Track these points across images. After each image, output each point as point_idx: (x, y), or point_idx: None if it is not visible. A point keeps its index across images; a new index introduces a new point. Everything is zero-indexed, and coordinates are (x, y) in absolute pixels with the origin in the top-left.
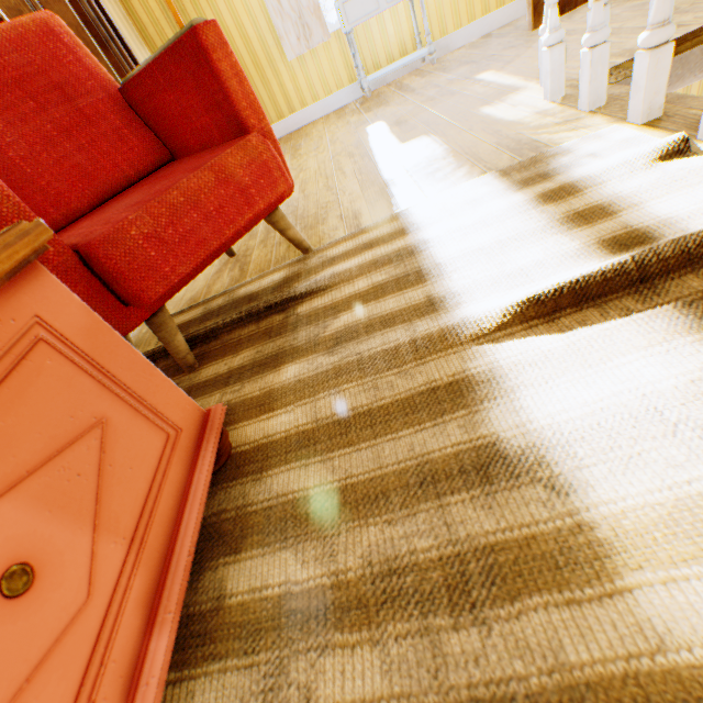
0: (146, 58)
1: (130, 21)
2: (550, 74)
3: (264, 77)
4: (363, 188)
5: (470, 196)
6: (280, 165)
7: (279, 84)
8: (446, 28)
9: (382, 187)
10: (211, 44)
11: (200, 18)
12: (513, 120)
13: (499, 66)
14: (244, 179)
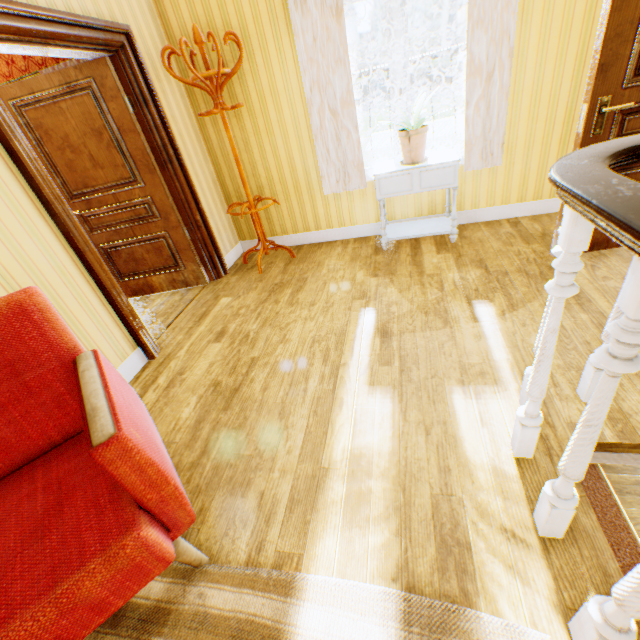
0: (203, 165)
1: (200, 134)
2: (519, 440)
3: (300, 198)
4: (303, 449)
5: (361, 632)
6: (160, 553)
7: (312, 206)
8: (478, 202)
9: (316, 470)
10: (109, 458)
11: (106, 432)
12: (470, 457)
13: (502, 304)
14: (101, 592)
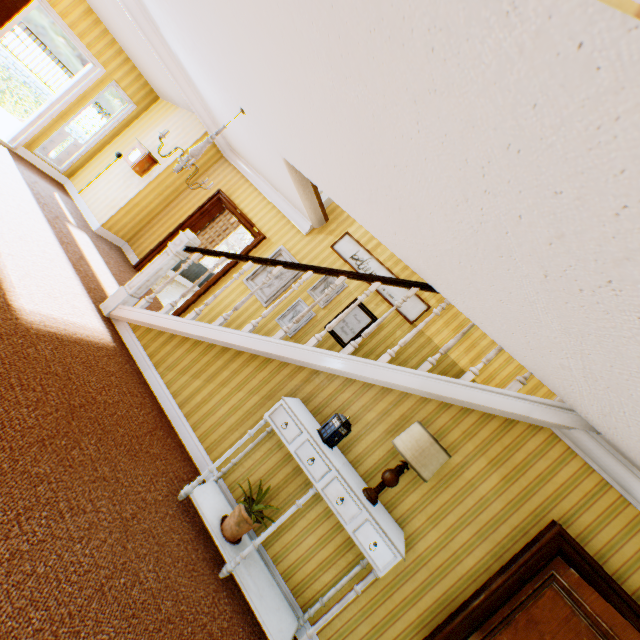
0: None
1: None
2: None
3: None
4: None
5: None
6: None
7: None
8: None
9: None
10: None
11: None
12: None
13: None
14: None
